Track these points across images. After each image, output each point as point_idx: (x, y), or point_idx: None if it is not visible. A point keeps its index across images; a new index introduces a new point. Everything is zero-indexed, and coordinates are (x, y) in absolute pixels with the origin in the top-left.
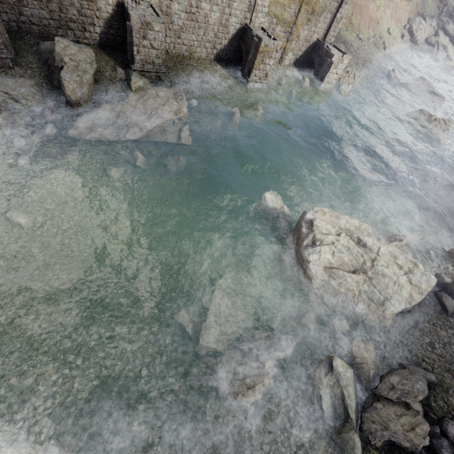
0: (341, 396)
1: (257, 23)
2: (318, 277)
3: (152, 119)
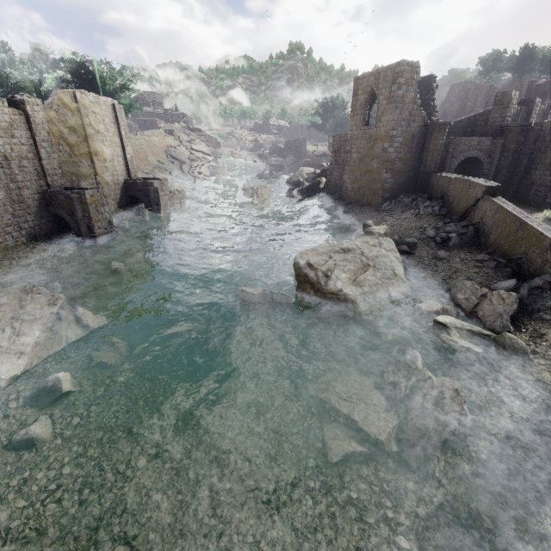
0: (470, 333)
1: (57, 186)
2: (356, 294)
3: (24, 330)
